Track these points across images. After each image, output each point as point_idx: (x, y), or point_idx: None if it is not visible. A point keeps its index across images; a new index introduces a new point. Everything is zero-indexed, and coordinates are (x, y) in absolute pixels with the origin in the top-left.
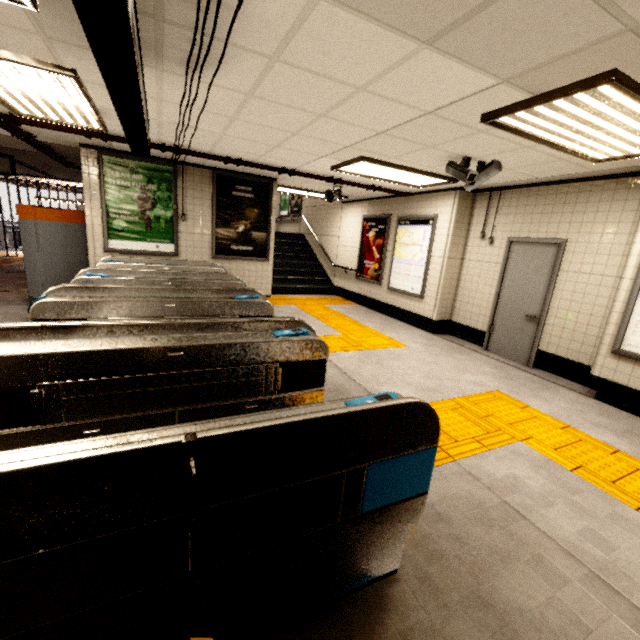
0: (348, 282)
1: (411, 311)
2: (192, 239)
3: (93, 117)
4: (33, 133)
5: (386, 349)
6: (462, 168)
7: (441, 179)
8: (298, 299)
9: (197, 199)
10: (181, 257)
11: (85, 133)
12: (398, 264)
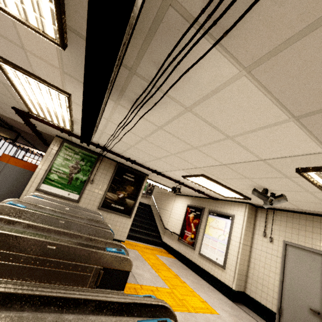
0: (172, 241)
1: (215, 276)
2: (91, 195)
3: (69, 122)
4: (36, 125)
5: (204, 314)
6: (264, 194)
7: (242, 196)
8: (140, 246)
9: (103, 174)
10: (80, 203)
11: (61, 129)
12: (207, 238)
